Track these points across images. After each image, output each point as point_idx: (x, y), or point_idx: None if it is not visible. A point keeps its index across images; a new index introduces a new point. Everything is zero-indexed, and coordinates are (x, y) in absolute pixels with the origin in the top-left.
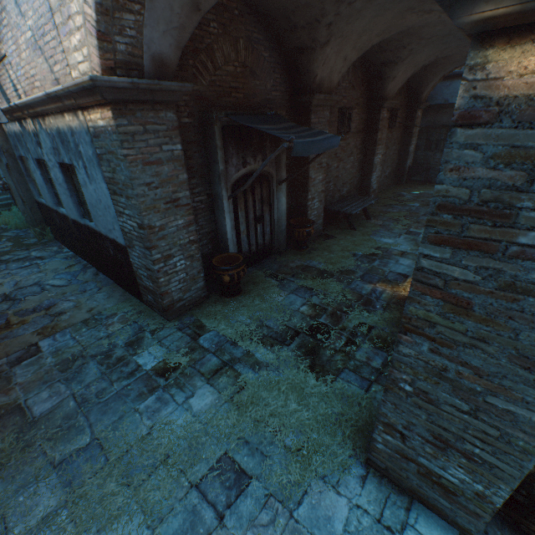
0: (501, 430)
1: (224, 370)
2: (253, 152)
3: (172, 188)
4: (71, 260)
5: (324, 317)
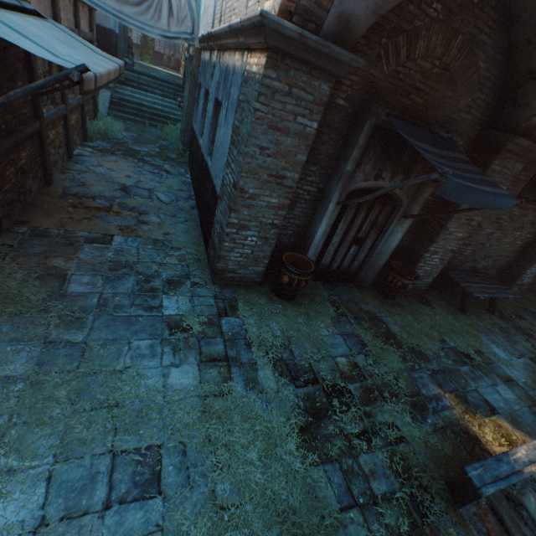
0: None
1: (220, 364)
2: (395, 169)
3: (284, 163)
4: (185, 185)
5: (357, 385)
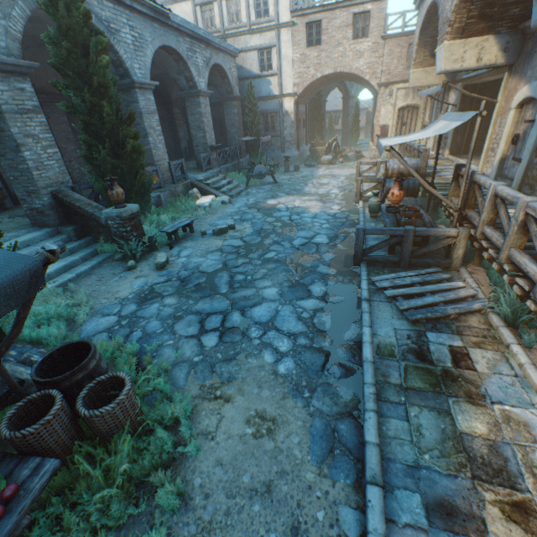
0: (27, 176)
1: None
2: None
3: None
4: None
5: None
